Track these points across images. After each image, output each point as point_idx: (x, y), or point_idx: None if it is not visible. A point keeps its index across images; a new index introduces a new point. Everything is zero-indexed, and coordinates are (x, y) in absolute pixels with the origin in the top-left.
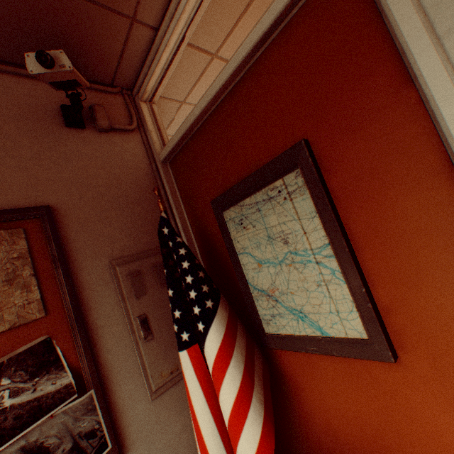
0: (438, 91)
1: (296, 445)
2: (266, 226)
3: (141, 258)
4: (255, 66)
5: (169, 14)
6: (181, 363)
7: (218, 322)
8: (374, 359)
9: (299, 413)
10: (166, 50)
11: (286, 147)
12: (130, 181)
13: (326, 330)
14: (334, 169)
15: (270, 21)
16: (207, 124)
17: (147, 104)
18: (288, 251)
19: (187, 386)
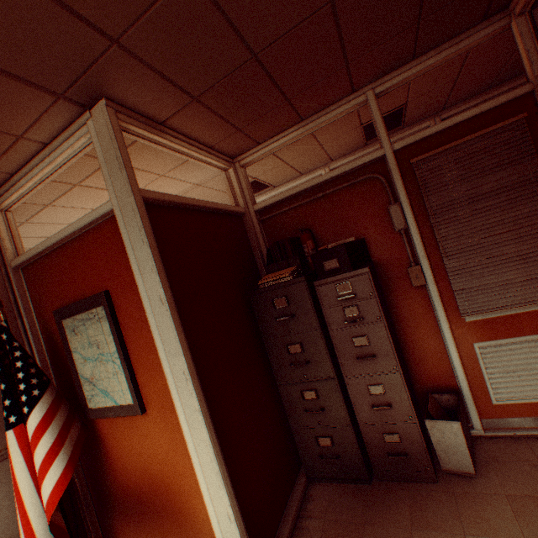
0: (143, 293)
1: (110, 486)
2: (89, 335)
3: None
4: (84, 235)
5: (25, 171)
6: (8, 440)
7: (43, 404)
8: (136, 414)
9: (111, 461)
10: (22, 188)
11: (101, 289)
12: None
13: (119, 401)
14: (121, 310)
15: (87, 222)
16: (55, 254)
17: (4, 213)
18: (100, 353)
19: (11, 457)
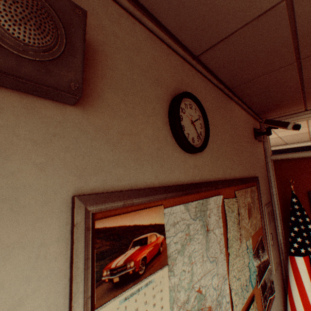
0: None
1: None
2: None
3: (268, 206)
4: None
5: None
6: (296, 261)
7: None
8: None
9: None
10: (305, 118)
11: None
12: (263, 167)
13: None
14: None
15: None
16: None
17: None
18: None
19: (299, 273)
